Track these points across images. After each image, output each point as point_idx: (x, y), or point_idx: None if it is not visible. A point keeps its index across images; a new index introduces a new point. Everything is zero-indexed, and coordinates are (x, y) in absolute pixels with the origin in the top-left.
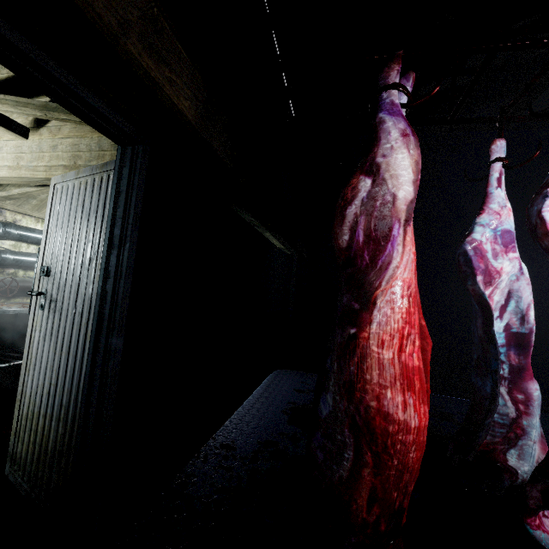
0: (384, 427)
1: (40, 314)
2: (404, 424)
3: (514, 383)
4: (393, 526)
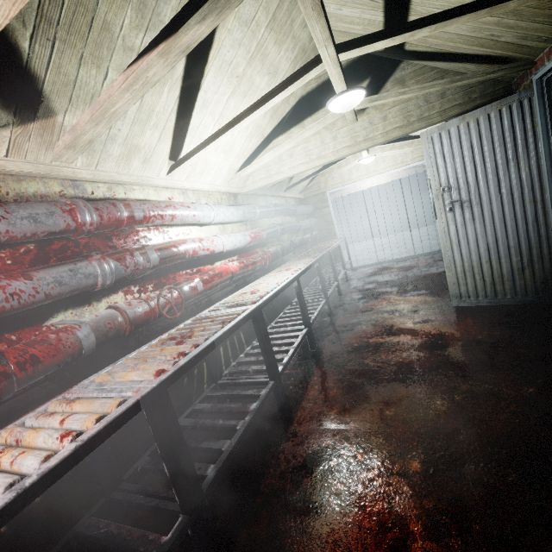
0: None
1: (450, 215)
2: None
3: None
4: None
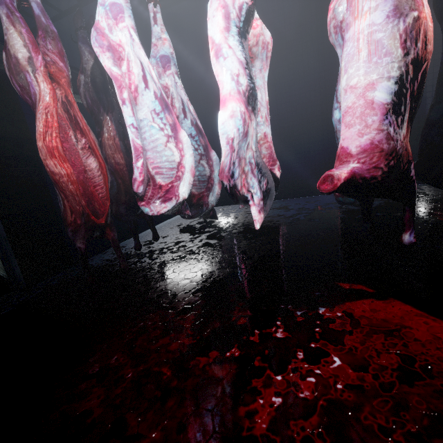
0: (56, 179)
1: None
2: (60, 174)
3: (208, 156)
4: (84, 221)
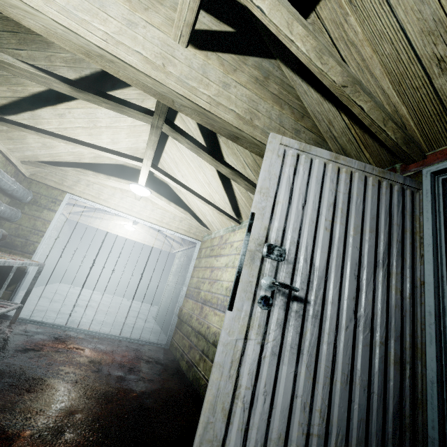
0: None
1: (260, 314)
2: None
3: None
4: None
